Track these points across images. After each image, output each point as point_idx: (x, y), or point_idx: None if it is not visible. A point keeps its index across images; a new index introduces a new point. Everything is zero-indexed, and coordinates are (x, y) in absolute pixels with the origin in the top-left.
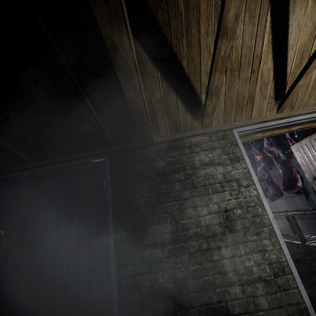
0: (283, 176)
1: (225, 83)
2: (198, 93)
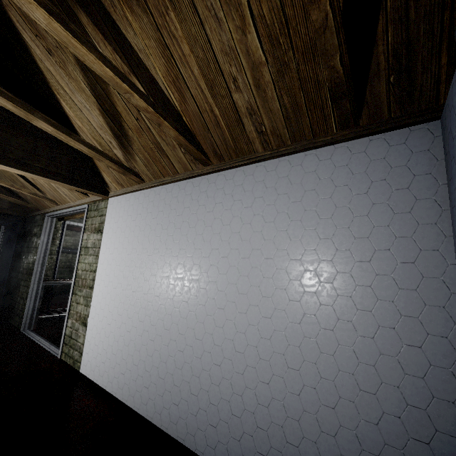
0: None
1: None
2: (17, 193)
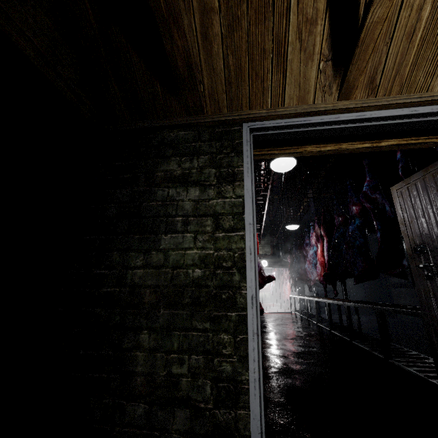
0: (381, 243)
1: (220, 12)
2: None
